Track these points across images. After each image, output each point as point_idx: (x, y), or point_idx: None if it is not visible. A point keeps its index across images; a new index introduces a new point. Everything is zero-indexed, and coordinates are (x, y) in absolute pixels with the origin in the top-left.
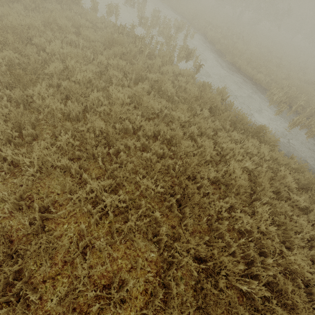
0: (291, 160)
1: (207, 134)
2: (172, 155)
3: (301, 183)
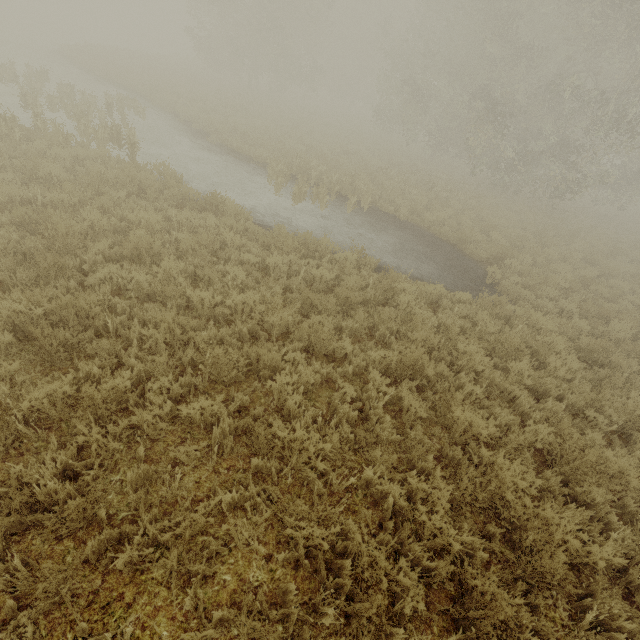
0: (253, 224)
1: (119, 215)
2: (49, 245)
3: (266, 243)
